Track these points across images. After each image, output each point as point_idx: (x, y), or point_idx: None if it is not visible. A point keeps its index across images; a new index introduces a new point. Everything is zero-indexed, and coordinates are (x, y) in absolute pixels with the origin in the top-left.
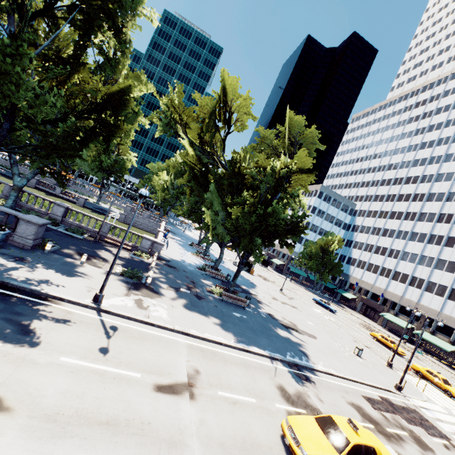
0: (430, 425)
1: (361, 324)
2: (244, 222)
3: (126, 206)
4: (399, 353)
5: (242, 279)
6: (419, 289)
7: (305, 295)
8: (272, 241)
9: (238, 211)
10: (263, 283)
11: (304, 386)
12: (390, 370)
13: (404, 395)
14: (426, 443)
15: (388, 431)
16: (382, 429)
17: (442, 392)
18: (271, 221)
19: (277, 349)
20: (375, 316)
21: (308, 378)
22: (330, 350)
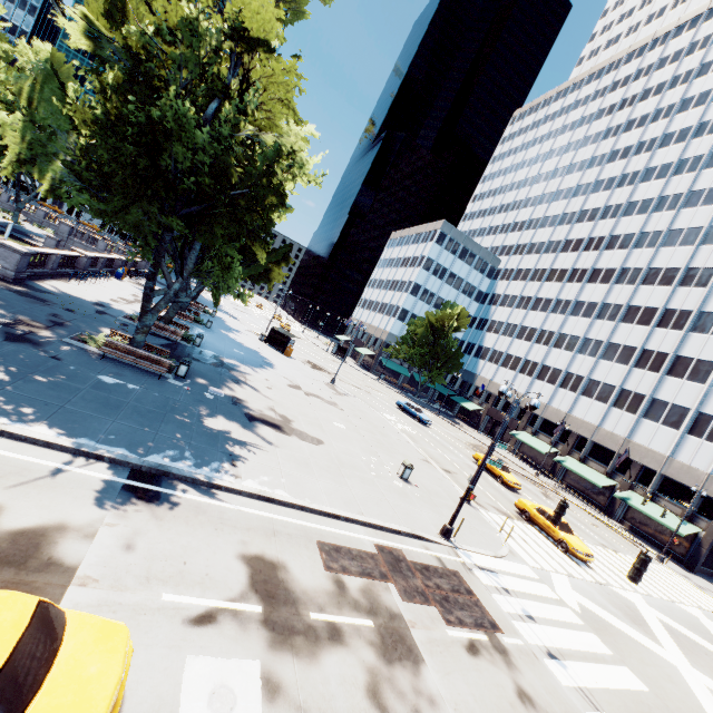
0: (469, 602)
1: (471, 445)
2: (112, 157)
3: (60, 224)
4: (509, 485)
5: (247, 354)
6: (574, 393)
7: (388, 398)
8: (216, 228)
9: (84, 118)
10: (300, 368)
11: (114, 514)
12: (463, 506)
13: (452, 546)
14: (415, 643)
15: (307, 621)
16: (293, 614)
17: (556, 544)
18: (184, 160)
19: (140, 442)
20: (504, 437)
21: (168, 501)
22: (334, 464)
